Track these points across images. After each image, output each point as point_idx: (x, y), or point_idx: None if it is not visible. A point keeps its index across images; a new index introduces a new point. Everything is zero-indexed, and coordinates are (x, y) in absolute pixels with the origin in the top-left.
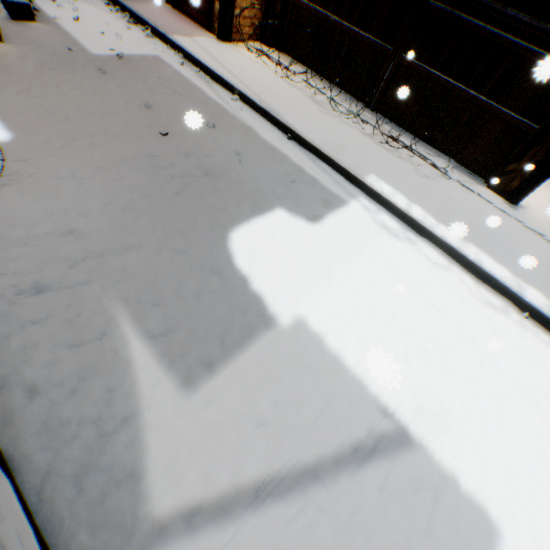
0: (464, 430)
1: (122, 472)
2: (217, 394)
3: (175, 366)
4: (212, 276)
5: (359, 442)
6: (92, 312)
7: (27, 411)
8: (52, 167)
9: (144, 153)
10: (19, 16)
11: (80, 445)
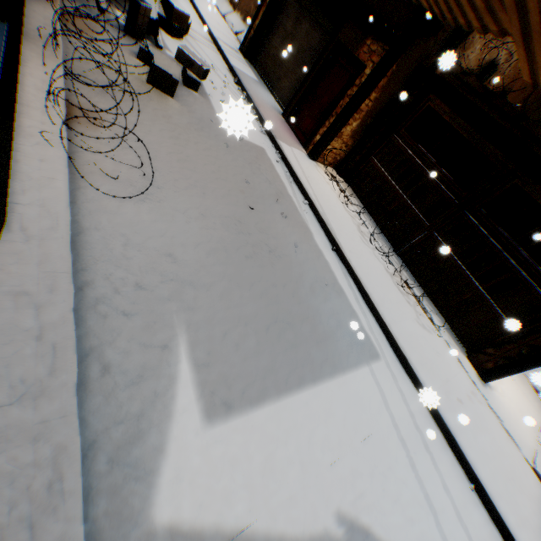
0: None
1: (142, 469)
2: (227, 436)
3: (205, 397)
4: (251, 335)
5: (317, 536)
6: (164, 324)
7: (98, 382)
8: (174, 200)
9: (235, 216)
10: (189, 85)
11: (122, 430)
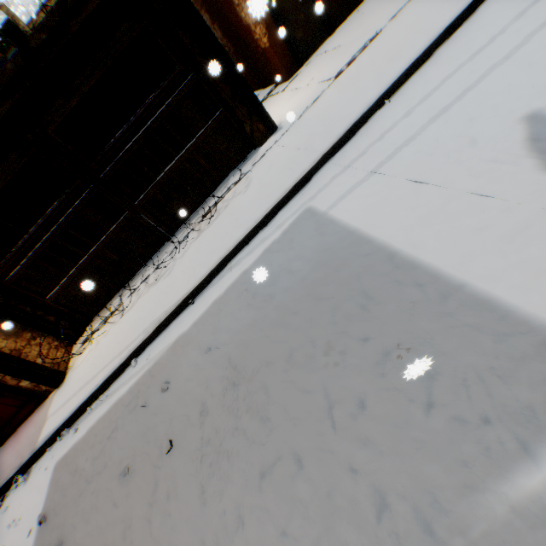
0: (539, 106)
1: None
2: None
3: None
4: (393, 360)
5: None
6: None
7: None
8: None
9: (196, 473)
10: None
11: None
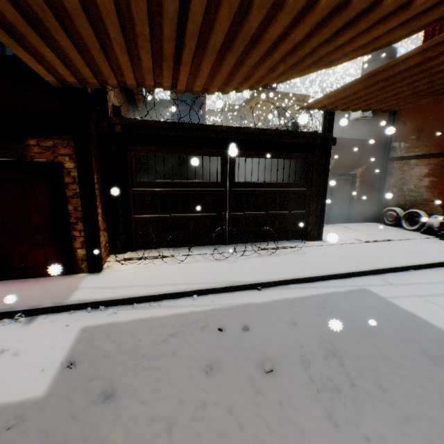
0: None
1: None
2: None
3: None
4: None
5: None
6: None
7: None
8: None
9: (315, 398)
10: None
11: None
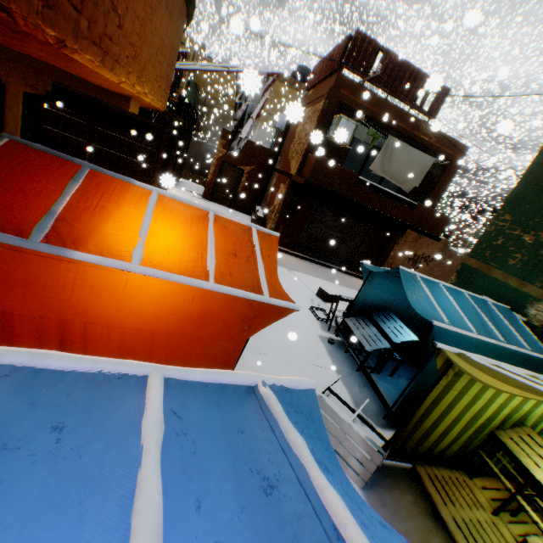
0: None
1: None
2: None
3: None
4: None
5: None
6: None
7: None
8: None
9: None
10: None
11: None
